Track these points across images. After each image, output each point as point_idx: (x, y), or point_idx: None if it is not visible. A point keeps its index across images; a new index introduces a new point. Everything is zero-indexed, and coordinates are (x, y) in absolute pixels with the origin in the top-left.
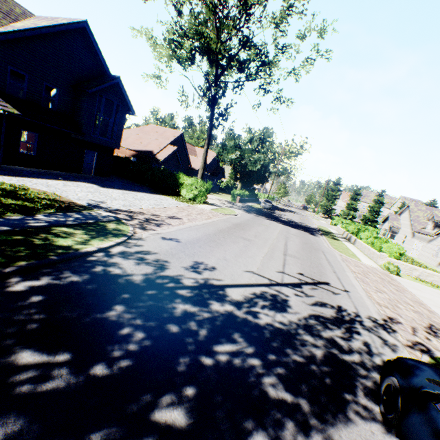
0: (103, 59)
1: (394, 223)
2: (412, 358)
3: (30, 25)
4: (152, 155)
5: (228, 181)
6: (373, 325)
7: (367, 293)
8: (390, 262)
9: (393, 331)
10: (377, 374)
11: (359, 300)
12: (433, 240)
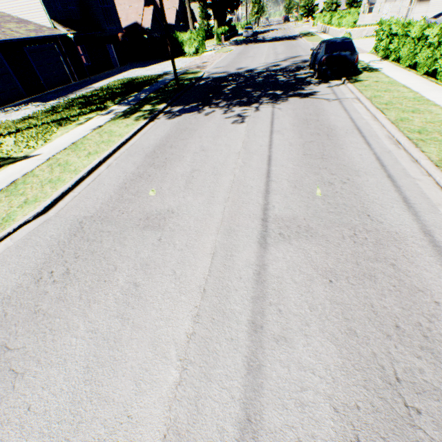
0: None
1: None
2: None
3: None
4: (140, 27)
5: (201, 25)
6: None
7: None
8: (347, 33)
9: None
10: None
11: None
12: None
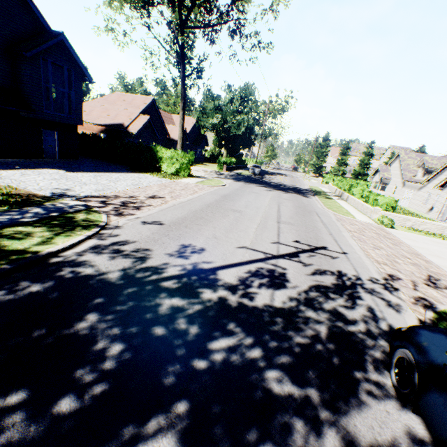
0: (37, 10)
1: (384, 174)
2: (425, 325)
3: None
4: (124, 129)
5: (213, 150)
6: (375, 286)
7: (365, 252)
8: (384, 215)
9: (395, 289)
10: (385, 341)
11: (358, 261)
12: (423, 188)
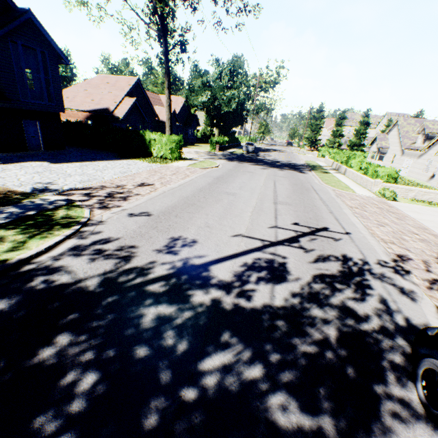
0: None
1: (382, 143)
2: None
3: None
4: (109, 113)
5: (204, 129)
6: (384, 271)
7: (369, 231)
8: (385, 187)
9: (406, 272)
10: (404, 340)
11: (363, 242)
12: (424, 155)
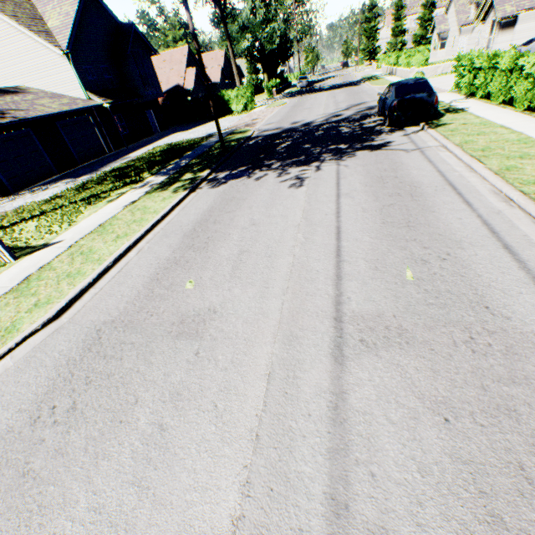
0: (110, 12)
1: (441, 27)
2: None
3: (65, 19)
4: (182, 89)
5: (250, 80)
6: None
7: None
8: (419, 72)
9: None
10: None
11: None
12: (475, 28)
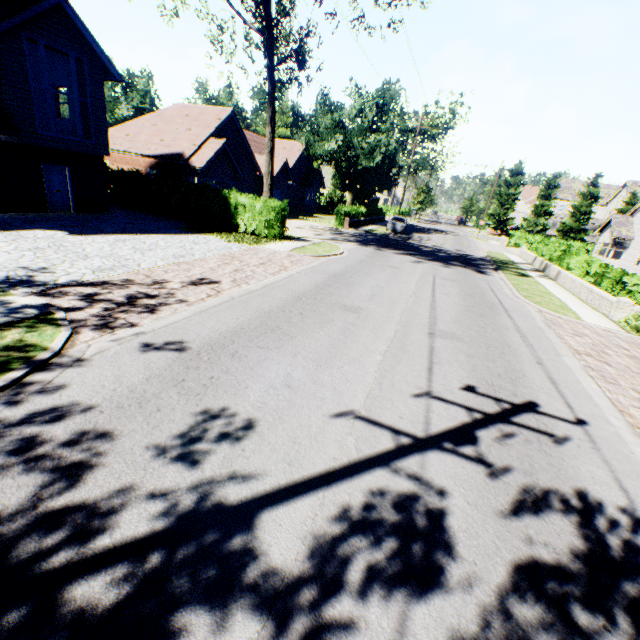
0: None
1: (622, 231)
2: None
3: None
4: (183, 161)
5: (331, 193)
6: None
7: (626, 418)
8: (639, 314)
9: None
10: None
11: (620, 451)
12: None
